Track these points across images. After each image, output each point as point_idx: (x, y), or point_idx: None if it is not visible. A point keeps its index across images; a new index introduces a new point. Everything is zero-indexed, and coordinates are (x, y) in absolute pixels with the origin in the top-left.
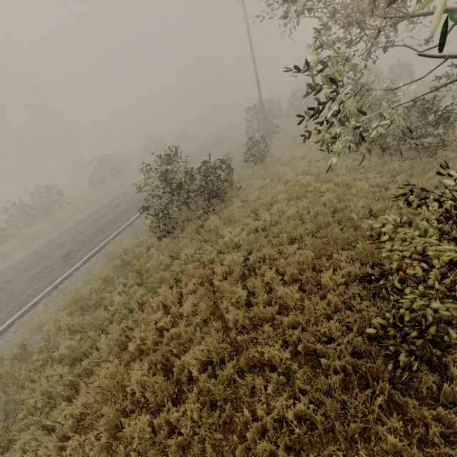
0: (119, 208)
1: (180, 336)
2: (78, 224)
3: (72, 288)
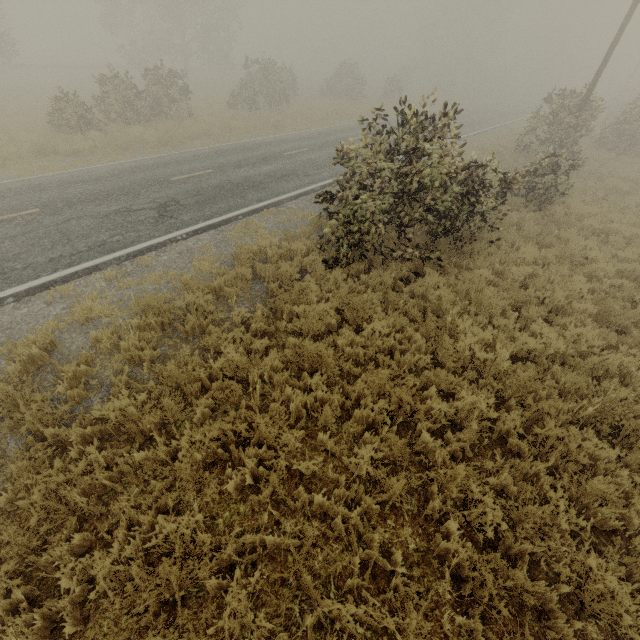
0: (267, 165)
1: (325, 510)
2: (197, 159)
3: (157, 275)
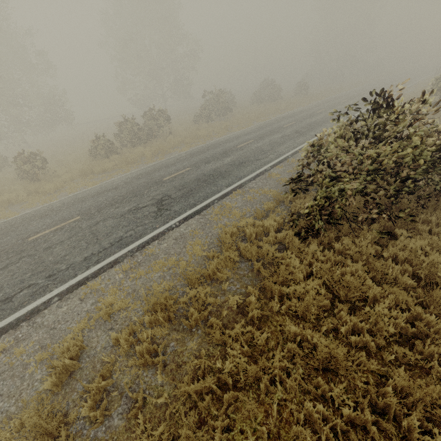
0: (227, 157)
1: None
2: (179, 162)
3: (161, 262)
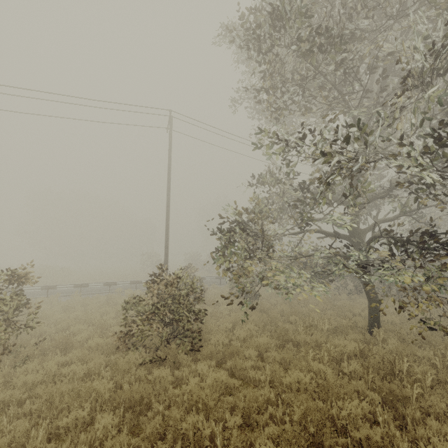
0: None
1: None
2: None
3: None
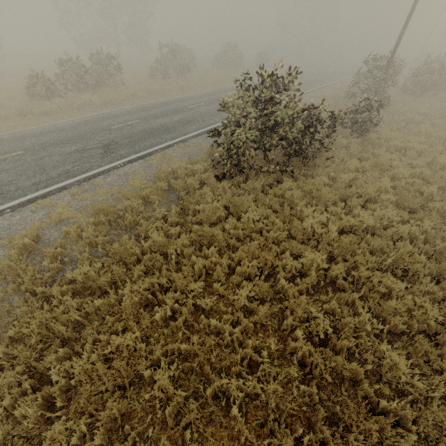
0: (176, 115)
1: (218, 329)
2: (129, 113)
3: (105, 190)
